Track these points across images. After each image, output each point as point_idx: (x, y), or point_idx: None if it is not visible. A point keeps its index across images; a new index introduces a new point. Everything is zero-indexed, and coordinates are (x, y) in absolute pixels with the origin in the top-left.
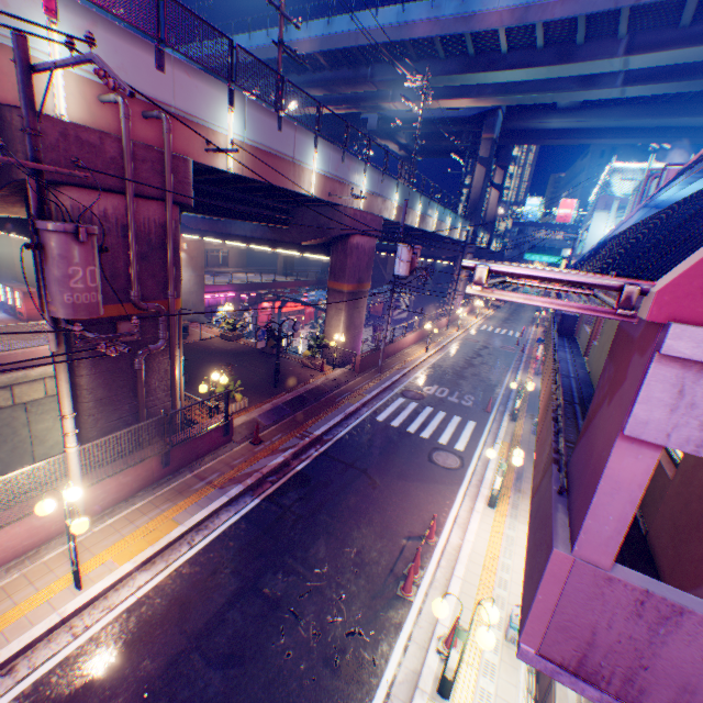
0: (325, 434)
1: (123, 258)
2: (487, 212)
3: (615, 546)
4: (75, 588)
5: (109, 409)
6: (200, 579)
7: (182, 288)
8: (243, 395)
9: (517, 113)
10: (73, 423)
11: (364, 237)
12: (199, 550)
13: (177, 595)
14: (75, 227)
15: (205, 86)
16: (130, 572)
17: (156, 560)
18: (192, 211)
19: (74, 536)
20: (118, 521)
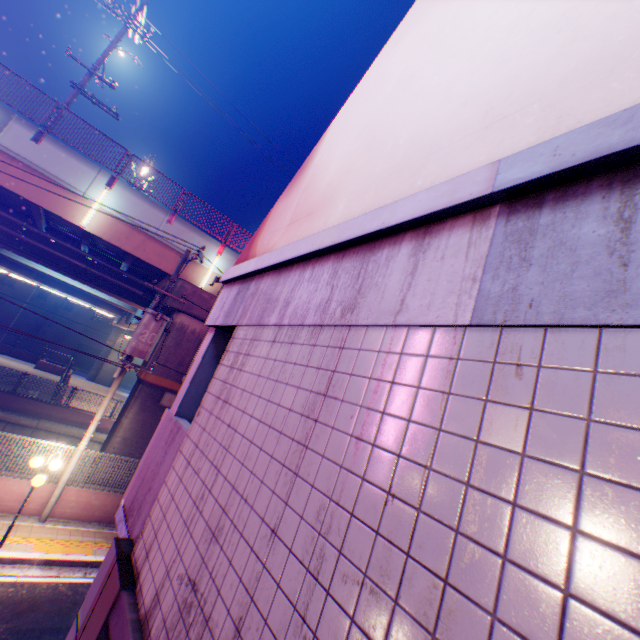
0: None
1: (191, 356)
2: None
3: (183, 396)
4: None
5: (127, 449)
6: (63, 598)
7: None
8: None
9: None
10: (95, 427)
11: None
12: (85, 581)
13: (37, 596)
14: (158, 313)
15: None
16: (33, 560)
17: (55, 567)
18: None
19: (31, 491)
20: (65, 528)
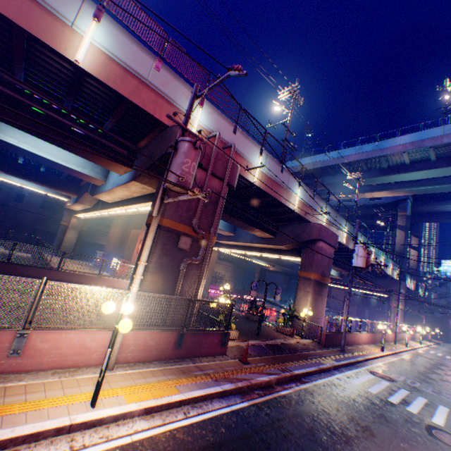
0: (302, 376)
1: (195, 201)
2: (409, 264)
3: None
4: (89, 404)
5: (156, 291)
6: (190, 448)
7: None
8: None
9: (421, 202)
10: (142, 269)
11: (325, 244)
12: (192, 422)
13: None
14: (195, 141)
15: (251, 144)
16: (132, 413)
17: (154, 415)
18: (225, 212)
19: (114, 340)
20: (134, 372)
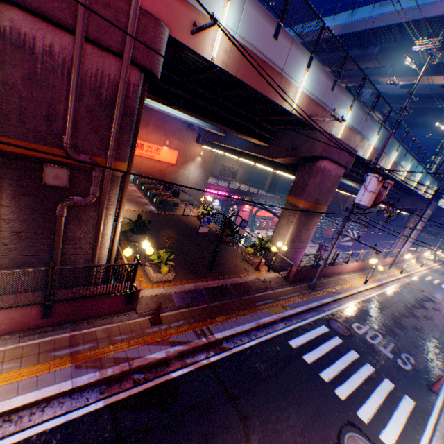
0: (227, 339)
1: (64, 103)
2: None
3: None
4: None
5: (24, 243)
6: None
7: (192, 180)
8: (177, 268)
9: None
10: None
11: (332, 164)
12: None
13: None
14: None
15: None
16: None
17: None
18: (188, 109)
19: None
20: None
